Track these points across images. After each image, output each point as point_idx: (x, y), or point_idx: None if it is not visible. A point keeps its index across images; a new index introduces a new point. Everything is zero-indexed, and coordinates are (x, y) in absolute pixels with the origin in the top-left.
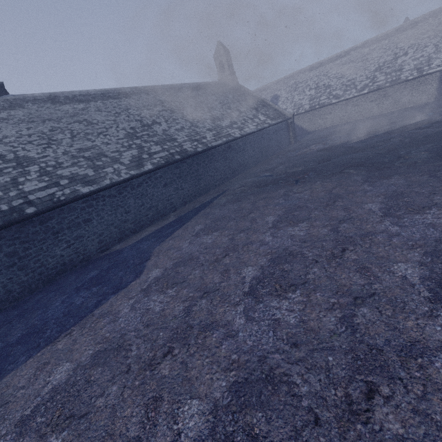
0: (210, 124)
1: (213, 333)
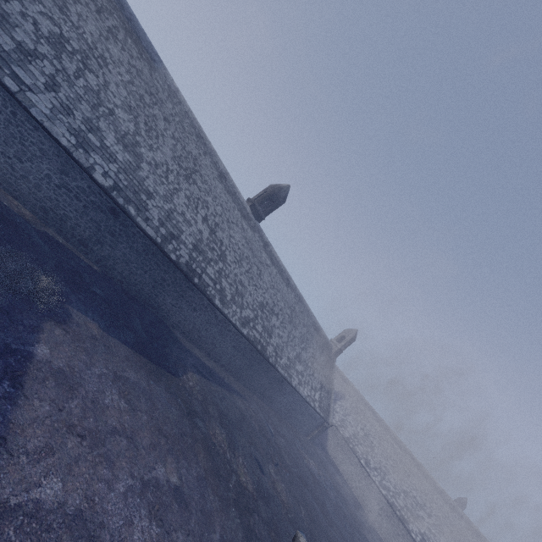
0: (293, 356)
1: (183, 459)
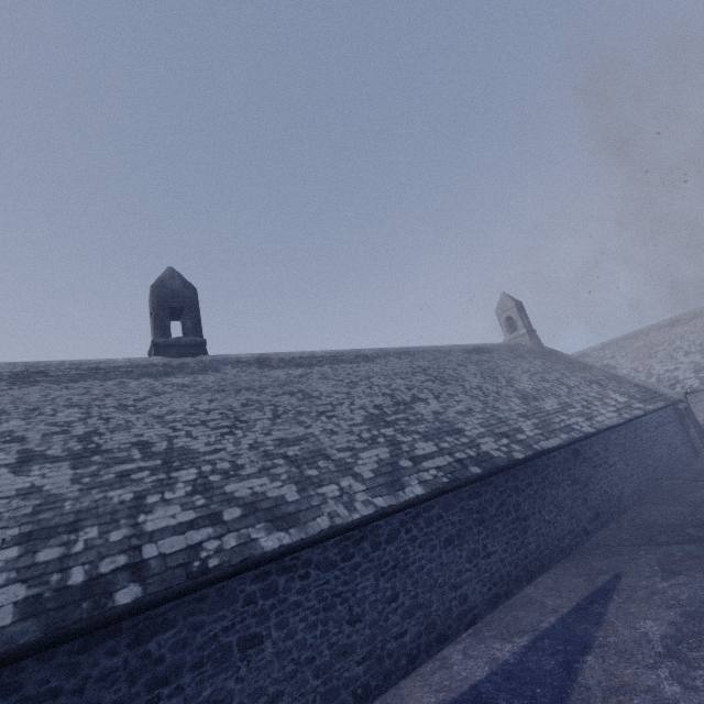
0: (521, 405)
1: None
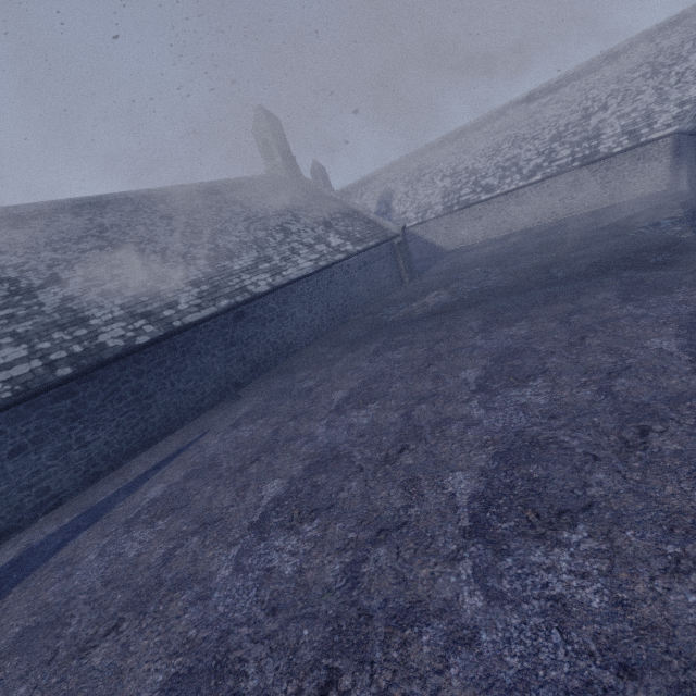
0: (203, 269)
1: None
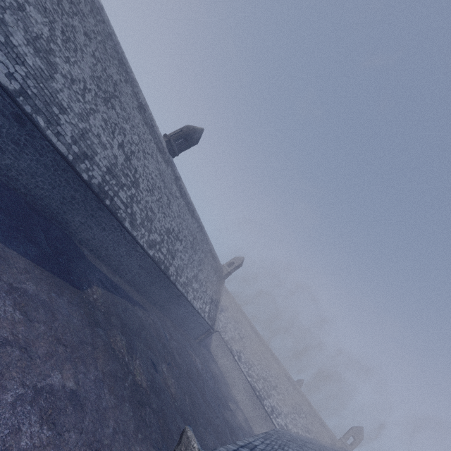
0: (191, 276)
1: (82, 365)
